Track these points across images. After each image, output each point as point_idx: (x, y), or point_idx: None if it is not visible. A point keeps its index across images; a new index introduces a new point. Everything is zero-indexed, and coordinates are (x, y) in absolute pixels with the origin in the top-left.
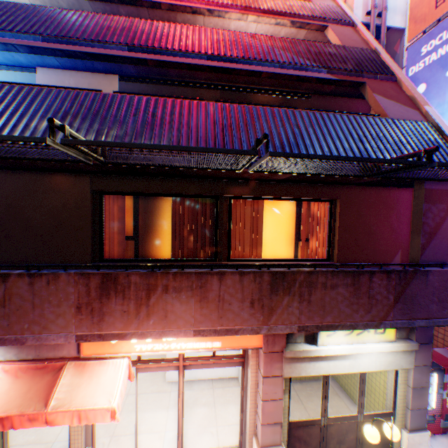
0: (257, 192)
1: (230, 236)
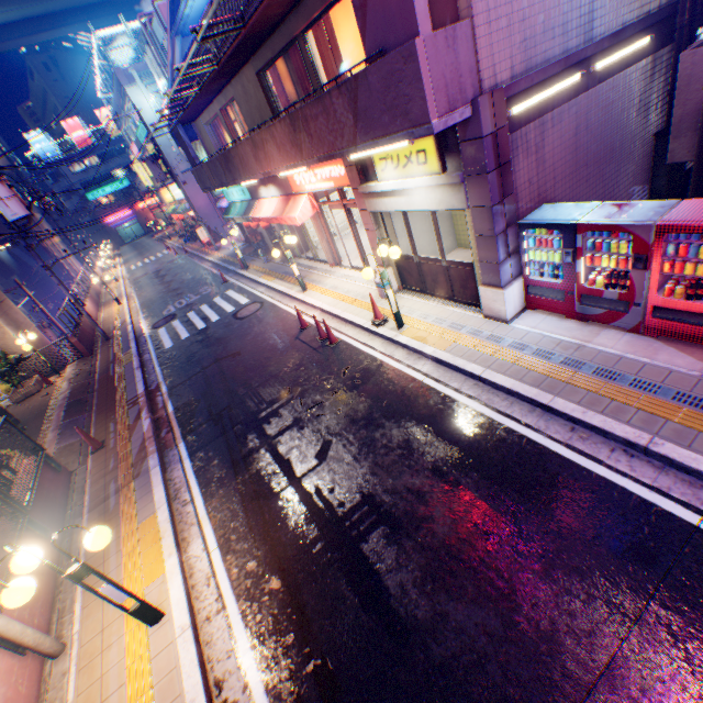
0: (306, 18)
1: (317, 80)
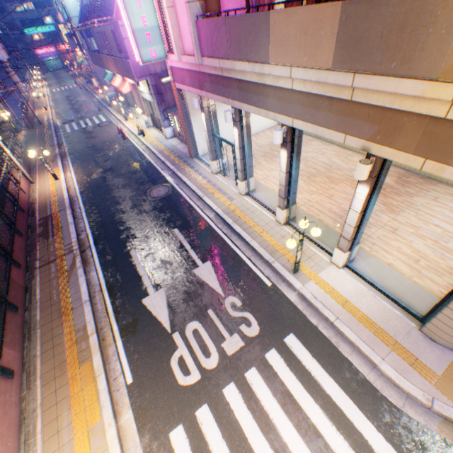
0: None
1: None
